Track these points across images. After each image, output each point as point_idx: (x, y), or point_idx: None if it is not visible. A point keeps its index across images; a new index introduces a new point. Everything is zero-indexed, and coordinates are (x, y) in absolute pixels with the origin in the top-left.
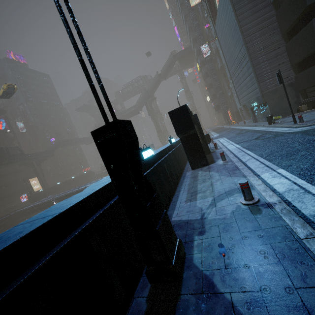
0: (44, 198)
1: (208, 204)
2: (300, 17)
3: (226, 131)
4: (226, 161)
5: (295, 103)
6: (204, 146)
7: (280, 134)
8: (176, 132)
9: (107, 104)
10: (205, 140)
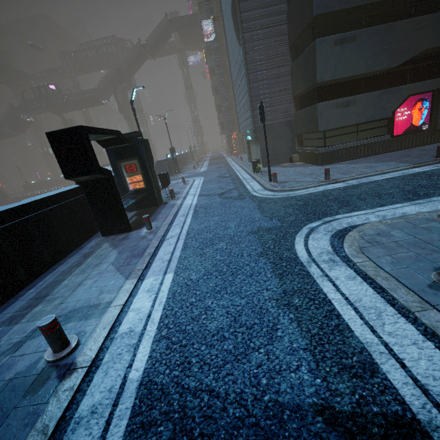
0: None
1: (14, 343)
2: (308, 30)
3: (217, 166)
4: (152, 231)
5: (289, 149)
6: (150, 194)
7: (243, 196)
8: (63, 172)
9: None
10: (151, 184)
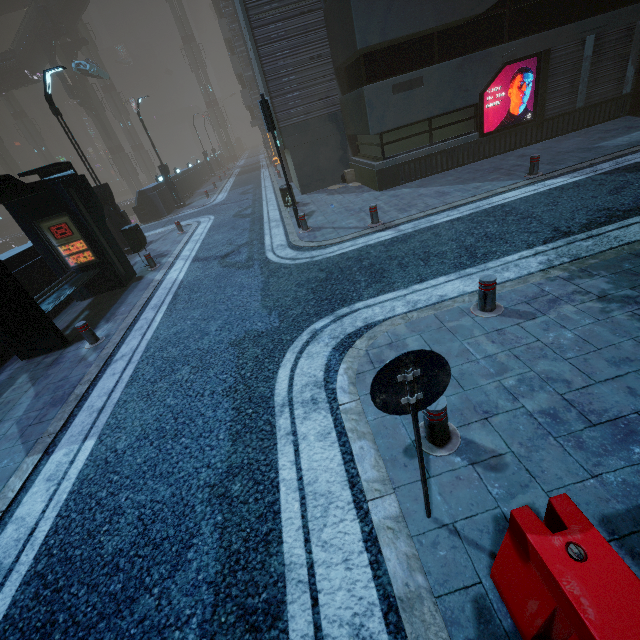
0: None
1: None
2: None
3: (242, 190)
4: (98, 345)
5: (339, 160)
6: (106, 269)
7: (253, 260)
8: None
9: None
10: (103, 254)
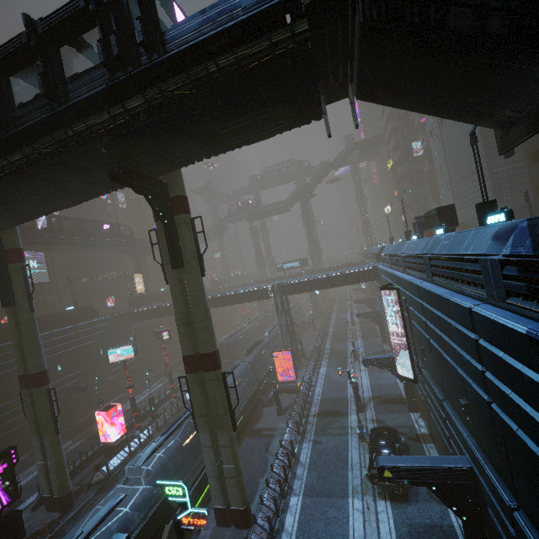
0: (148, 304)
1: None
2: None
3: None
4: None
5: None
6: None
7: None
8: (440, 225)
9: (482, 193)
10: None
